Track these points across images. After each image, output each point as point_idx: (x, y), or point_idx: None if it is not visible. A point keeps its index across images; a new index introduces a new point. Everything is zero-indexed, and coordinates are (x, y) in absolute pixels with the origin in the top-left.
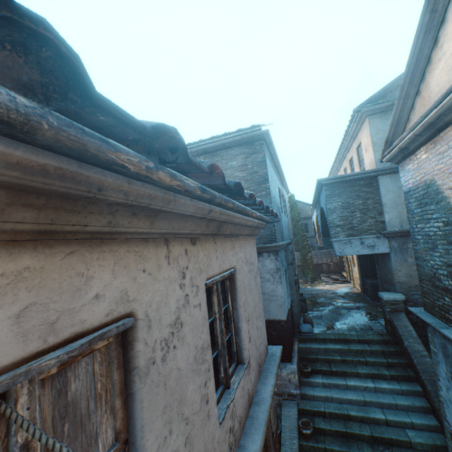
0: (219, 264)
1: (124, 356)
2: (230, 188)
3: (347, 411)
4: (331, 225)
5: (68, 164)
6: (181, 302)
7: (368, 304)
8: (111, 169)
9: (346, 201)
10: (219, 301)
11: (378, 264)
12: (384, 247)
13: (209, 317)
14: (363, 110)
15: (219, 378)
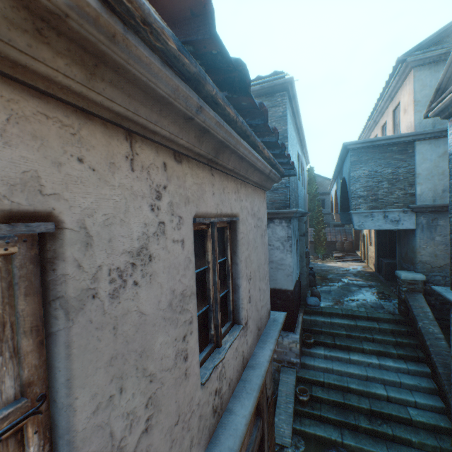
0: (217, 203)
1: (43, 280)
2: (227, 58)
3: (347, 384)
4: (353, 196)
5: None
6: (152, 229)
7: (381, 284)
8: None
9: (373, 169)
10: (214, 249)
11: (400, 242)
12: (410, 223)
13: (200, 265)
14: (409, 59)
15: (208, 335)
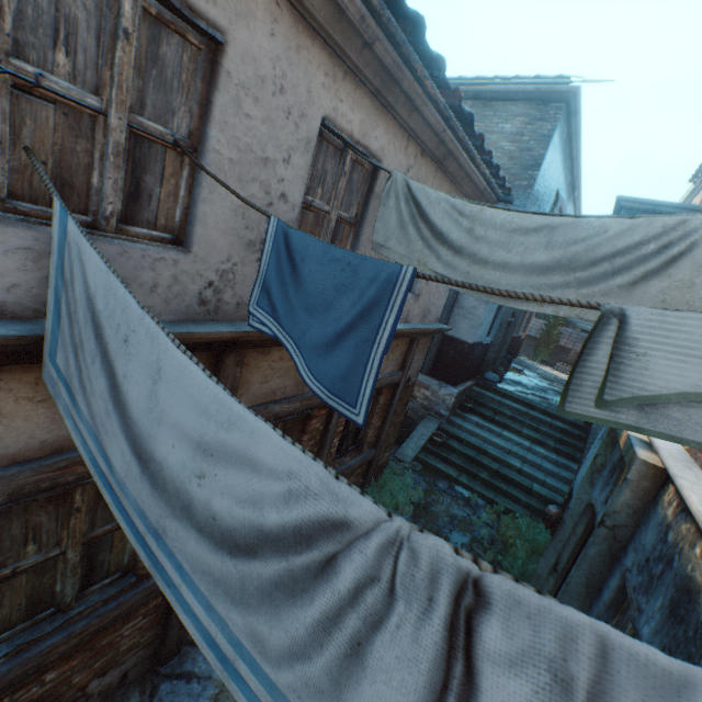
0: None
1: (369, 184)
2: (463, 114)
3: (486, 448)
4: None
5: (400, 64)
6: None
7: None
8: (411, 71)
9: None
10: None
11: None
12: None
13: None
14: None
15: None
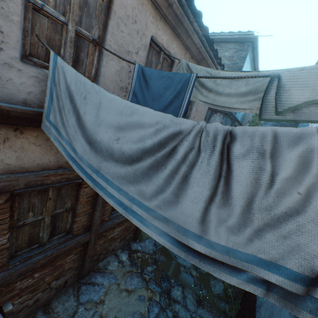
0: None
1: (170, 69)
2: (209, 39)
3: None
4: None
5: (183, 14)
6: None
7: None
8: (188, 18)
9: None
10: None
11: None
12: None
13: None
14: None
15: None
